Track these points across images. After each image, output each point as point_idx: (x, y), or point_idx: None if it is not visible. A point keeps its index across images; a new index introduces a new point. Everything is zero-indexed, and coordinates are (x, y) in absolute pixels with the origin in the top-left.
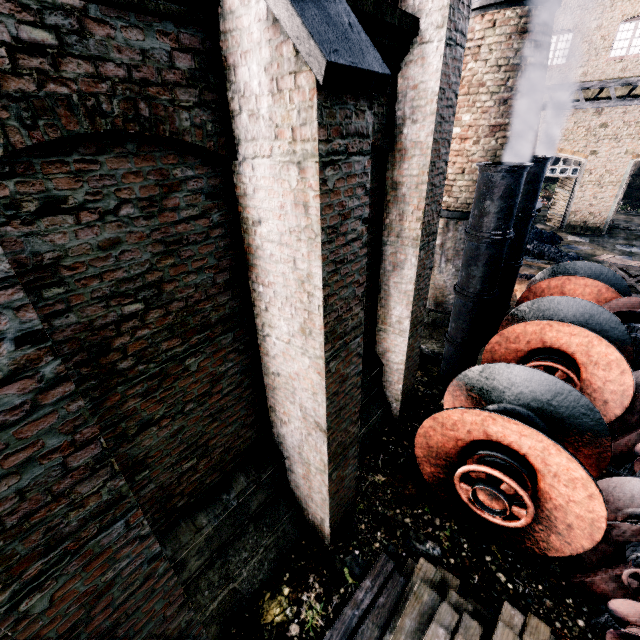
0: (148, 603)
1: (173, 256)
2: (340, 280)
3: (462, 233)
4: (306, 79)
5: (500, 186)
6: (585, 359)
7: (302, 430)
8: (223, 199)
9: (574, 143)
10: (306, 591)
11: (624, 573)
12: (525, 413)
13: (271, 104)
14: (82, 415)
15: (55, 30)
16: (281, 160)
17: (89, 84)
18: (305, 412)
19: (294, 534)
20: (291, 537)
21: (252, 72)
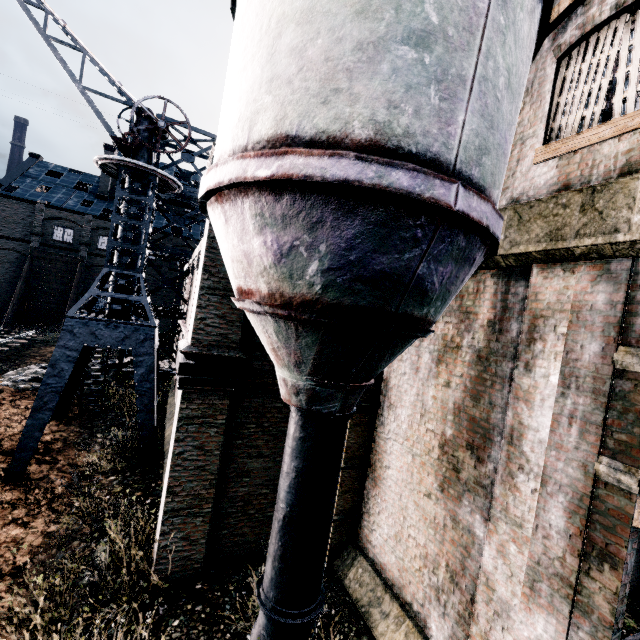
0: None
1: None
2: None
3: None
4: None
5: None
6: None
7: None
8: None
9: None
10: None
11: None
12: None
13: None
14: None
15: None
16: None
17: None
18: None
19: None
20: None
21: None
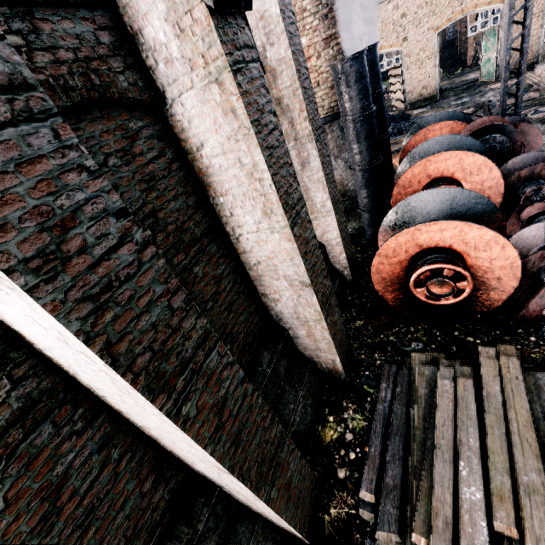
0: (251, 416)
1: (154, 190)
2: (276, 162)
3: (337, 131)
4: (200, 11)
5: (351, 73)
6: (462, 174)
7: (293, 296)
8: (169, 139)
9: (388, 38)
10: (345, 412)
11: (544, 289)
12: None
13: (179, 45)
14: (166, 270)
15: (20, 33)
16: (202, 85)
17: (55, 69)
18: (290, 280)
19: (318, 383)
20: (317, 385)
21: (156, 27)
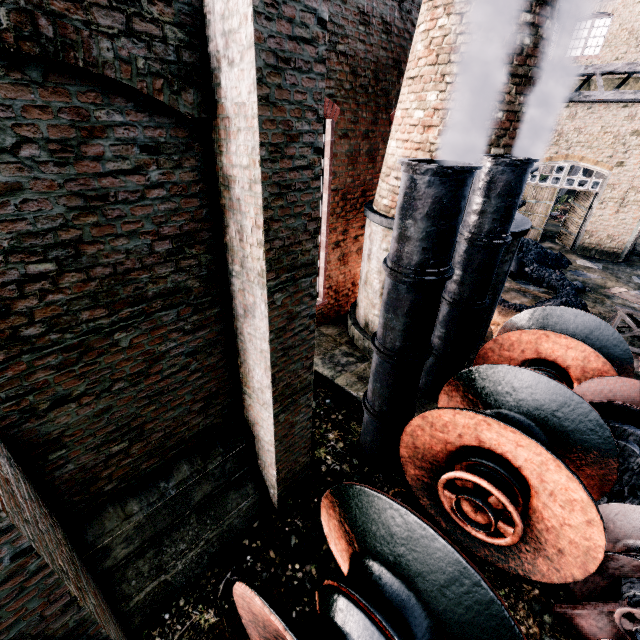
0: None
1: None
2: None
3: None
4: None
5: (425, 198)
6: (537, 482)
7: None
8: None
9: (598, 151)
10: None
11: None
12: (405, 592)
13: None
14: None
15: None
16: None
17: None
18: None
19: None
20: None
21: None
